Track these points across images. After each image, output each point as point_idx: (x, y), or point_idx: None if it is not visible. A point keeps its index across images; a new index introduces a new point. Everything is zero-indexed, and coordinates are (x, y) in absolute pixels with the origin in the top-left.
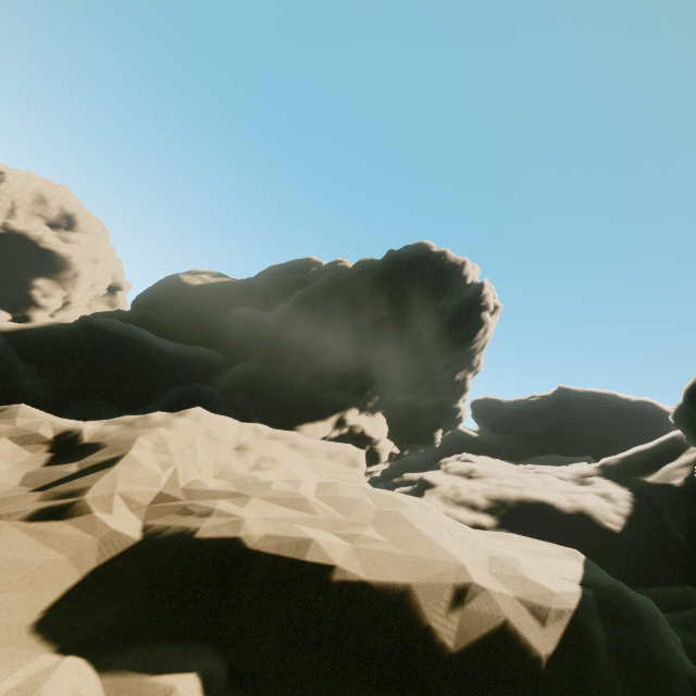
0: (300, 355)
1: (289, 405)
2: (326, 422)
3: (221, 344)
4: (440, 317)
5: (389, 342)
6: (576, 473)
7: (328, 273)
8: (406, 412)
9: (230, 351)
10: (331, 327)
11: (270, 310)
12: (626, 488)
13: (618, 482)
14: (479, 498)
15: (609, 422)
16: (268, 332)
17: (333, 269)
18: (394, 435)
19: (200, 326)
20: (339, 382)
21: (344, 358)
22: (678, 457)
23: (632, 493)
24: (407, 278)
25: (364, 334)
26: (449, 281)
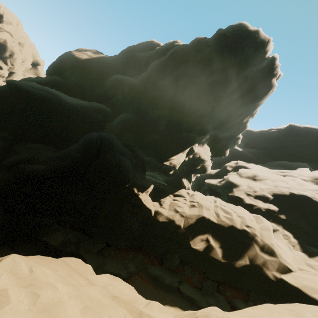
0: (159, 108)
1: (160, 143)
2: (183, 154)
3: (106, 100)
4: (246, 81)
5: (217, 99)
6: (312, 177)
7: (174, 48)
8: (211, 140)
9: (113, 105)
10: (178, 89)
11: (133, 77)
12: None
13: None
14: (267, 195)
15: (313, 143)
16: (137, 92)
17: (171, 47)
18: None
19: (91, 88)
20: (189, 127)
21: (188, 110)
22: None
23: None
24: (233, 52)
25: (201, 94)
26: (257, 54)
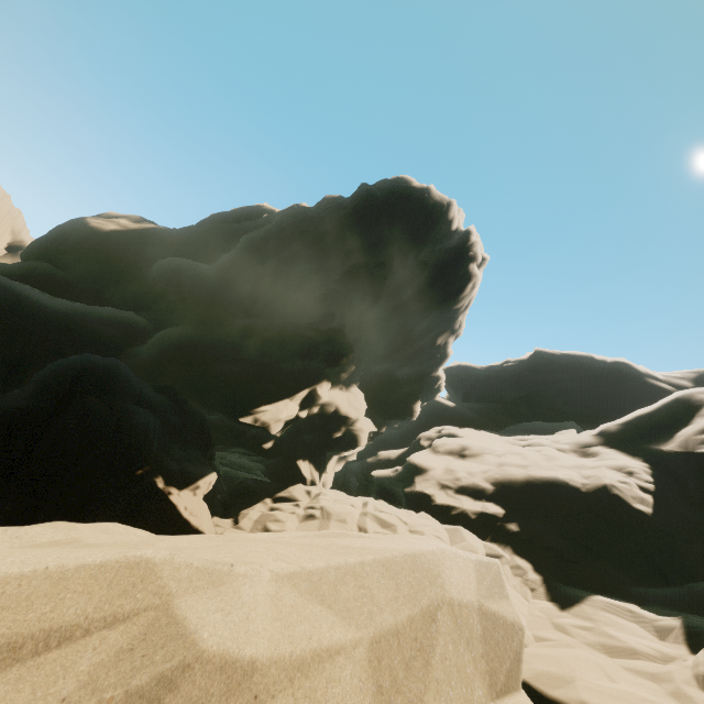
0: (252, 316)
1: (238, 380)
2: (290, 401)
3: (145, 305)
4: (423, 269)
5: (366, 297)
6: (575, 443)
7: (285, 212)
8: (381, 384)
9: (156, 314)
10: (290, 281)
11: (211, 263)
12: (640, 459)
13: (625, 451)
14: (481, 483)
15: (585, 385)
16: (206, 287)
17: None
18: (369, 410)
19: (116, 283)
20: (305, 348)
21: (309, 318)
22: (690, 420)
23: (648, 464)
24: (385, 217)
25: (334, 288)
26: (433, 225)
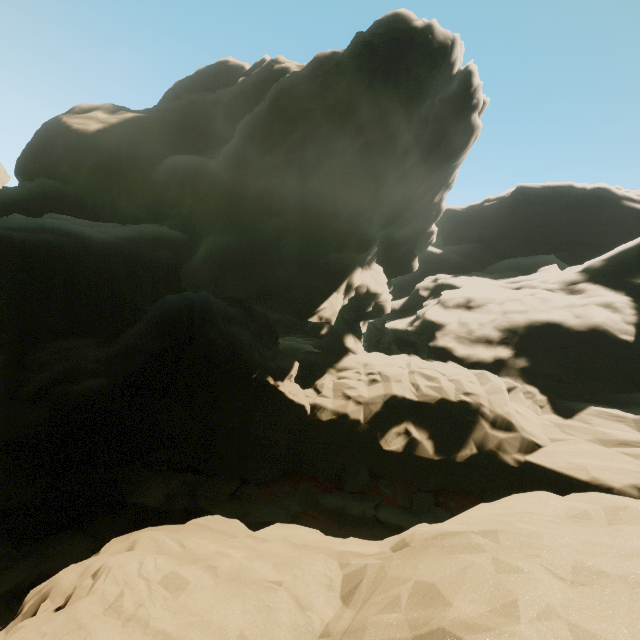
0: (275, 213)
1: (294, 285)
2: (338, 294)
3: (165, 212)
4: (425, 129)
5: (378, 176)
6: (562, 282)
7: (279, 85)
8: (383, 248)
9: (183, 222)
10: (303, 169)
11: (208, 153)
12: (623, 293)
13: (609, 286)
14: (492, 332)
15: (562, 215)
16: (225, 189)
17: (270, 75)
18: None
19: (128, 193)
20: (339, 243)
21: (330, 208)
22: None
23: (631, 298)
24: (392, 79)
25: (348, 172)
26: (436, 73)
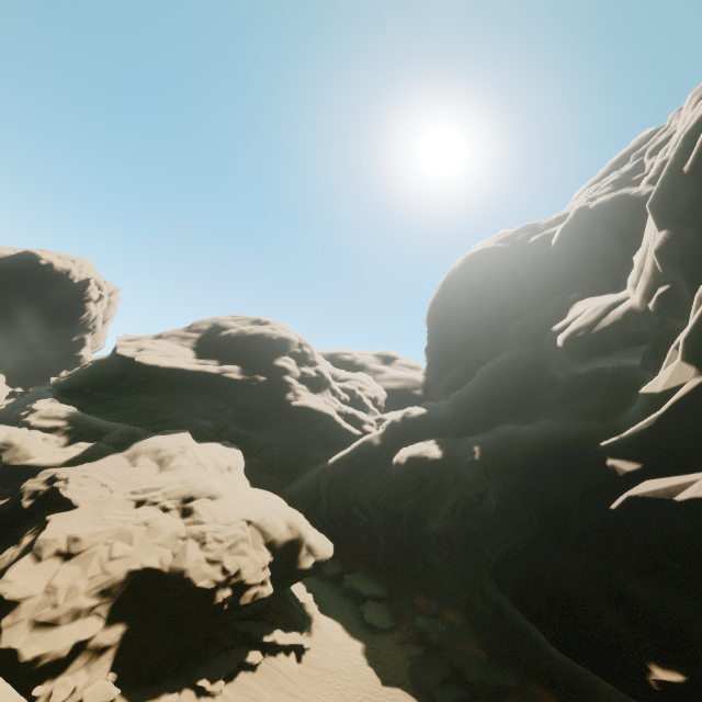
0: None
1: None
2: None
3: None
4: (52, 306)
5: (2, 329)
6: None
7: None
8: (33, 363)
9: None
10: None
11: None
12: None
13: None
14: (62, 414)
15: None
16: None
17: None
18: (20, 380)
19: None
20: None
21: None
22: None
23: None
24: (15, 288)
25: None
26: (58, 283)
